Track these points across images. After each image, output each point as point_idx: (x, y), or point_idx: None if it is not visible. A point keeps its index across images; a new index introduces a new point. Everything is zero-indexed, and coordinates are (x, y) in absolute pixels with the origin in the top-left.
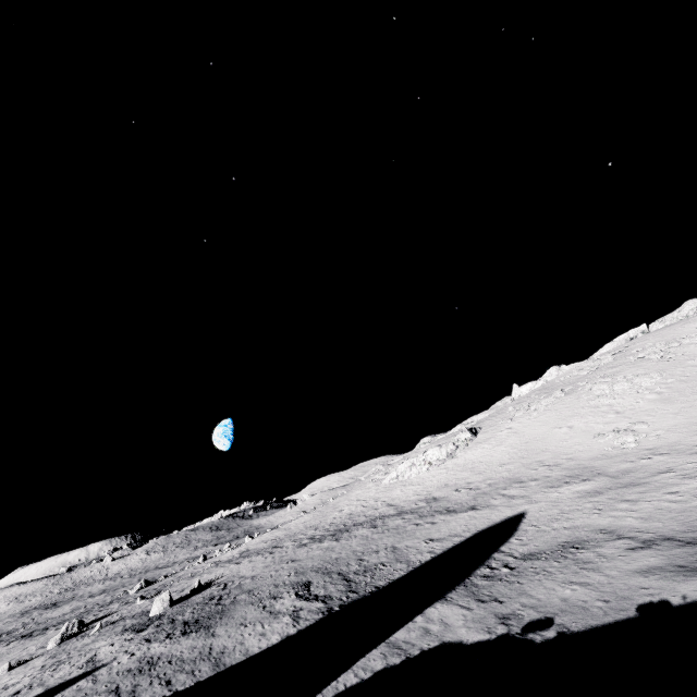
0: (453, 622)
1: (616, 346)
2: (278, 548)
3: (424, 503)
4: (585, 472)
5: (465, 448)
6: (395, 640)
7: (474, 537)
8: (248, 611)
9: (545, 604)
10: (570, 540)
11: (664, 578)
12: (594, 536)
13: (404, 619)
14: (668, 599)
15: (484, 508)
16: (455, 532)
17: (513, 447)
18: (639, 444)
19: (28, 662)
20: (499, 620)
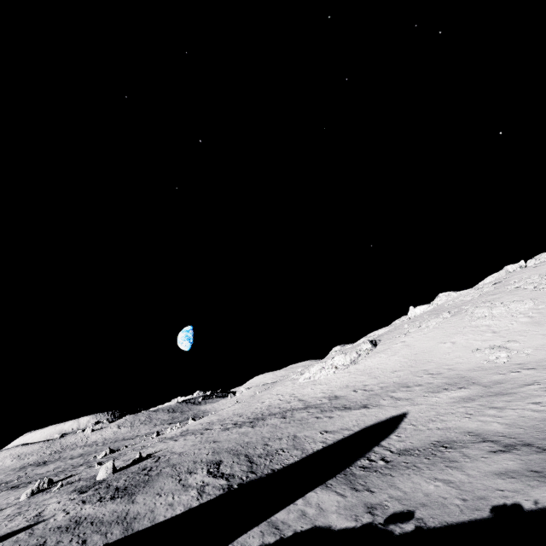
0: (327, 507)
1: (497, 278)
2: (208, 430)
3: (326, 400)
4: (462, 381)
5: (366, 356)
6: (275, 520)
7: (361, 431)
8: (167, 483)
9: (409, 498)
10: (441, 440)
11: (520, 482)
12: (462, 437)
13: (287, 500)
14: (520, 503)
15: (374, 407)
16: (347, 426)
17: (404, 357)
18: (511, 360)
19: (3, 510)
20: (367, 509)
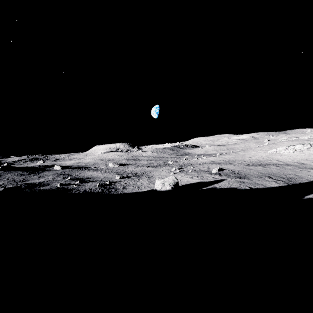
0: None
1: None
2: (233, 164)
3: (298, 164)
4: None
5: None
6: None
7: None
8: (256, 178)
9: None
10: None
11: None
12: None
13: None
14: None
15: None
16: None
17: None
18: None
19: (176, 173)
20: None
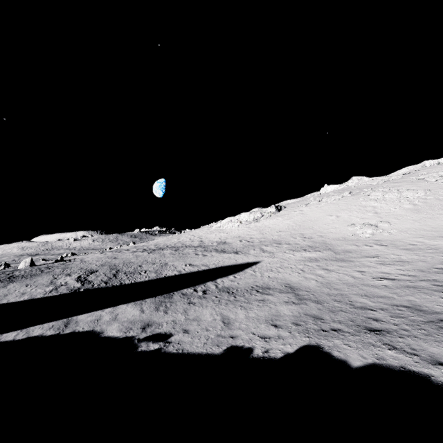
0: (121, 318)
1: (411, 170)
2: (126, 250)
3: (216, 244)
4: (322, 246)
5: (268, 217)
6: (74, 319)
7: (213, 269)
8: (44, 278)
9: (184, 324)
10: (261, 285)
11: (275, 331)
12: (278, 287)
13: (101, 307)
14: (255, 348)
15: (242, 253)
16: (209, 263)
17: (294, 222)
18: (373, 236)
19: None
20: (145, 325)
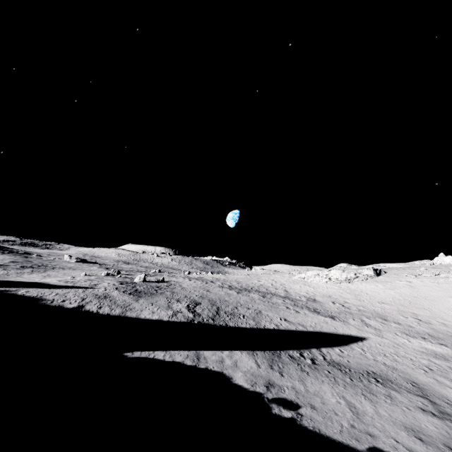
0: (241, 366)
1: None
2: (212, 282)
3: (305, 299)
4: (449, 339)
5: (363, 280)
6: (201, 354)
7: (312, 333)
8: (161, 300)
9: (306, 396)
10: (378, 373)
11: (424, 447)
12: (401, 382)
13: (219, 347)
14: None
15: (339, 321)
16: (305, 323)
17: (401, 295)
18: None
19: (92, 276)
20: (267, 383)
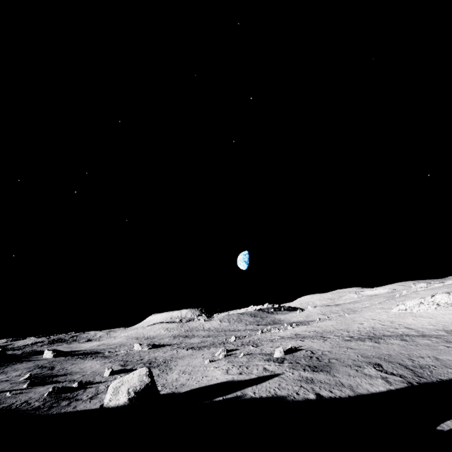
0: None
1: None
2: (326, 338)
3: (444, 333)
4: None
5: None
6: None
7: None
8: (346, 369)
9: None
10: None
11: None
12: None
13: None
14: None
15: None
16: None
17: None
18: None
19: (216, 361)
20: None
